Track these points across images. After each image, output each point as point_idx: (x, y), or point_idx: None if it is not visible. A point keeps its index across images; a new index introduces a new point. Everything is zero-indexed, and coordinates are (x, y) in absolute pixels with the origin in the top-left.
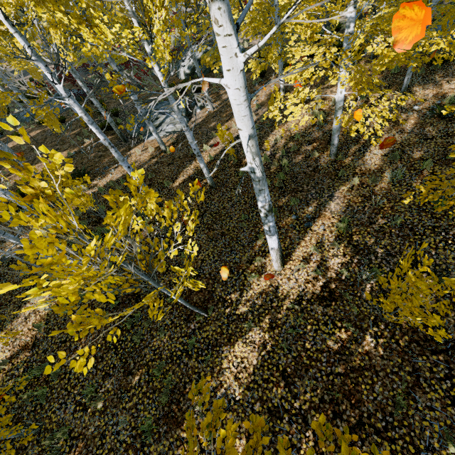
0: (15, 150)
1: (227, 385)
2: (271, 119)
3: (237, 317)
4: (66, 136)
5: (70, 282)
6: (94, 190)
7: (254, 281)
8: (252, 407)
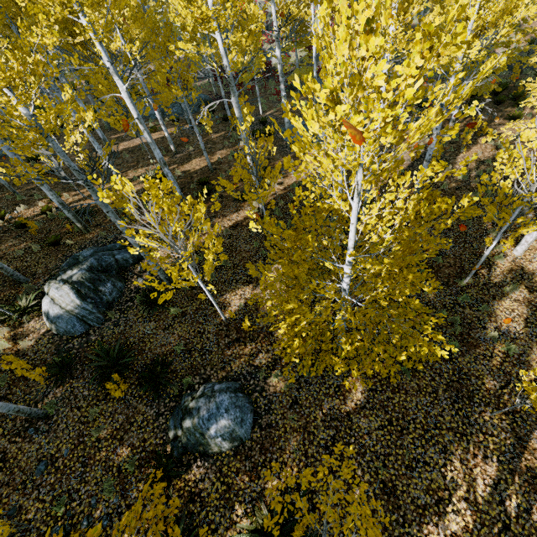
0: (160, 143)
1: (506, 325)
2: (451, 145)
3: (493, 285)
4: (212, 137)
5: (533, 194)
6: (284, 186)
7: (498, 262)
8: (536, 337)
